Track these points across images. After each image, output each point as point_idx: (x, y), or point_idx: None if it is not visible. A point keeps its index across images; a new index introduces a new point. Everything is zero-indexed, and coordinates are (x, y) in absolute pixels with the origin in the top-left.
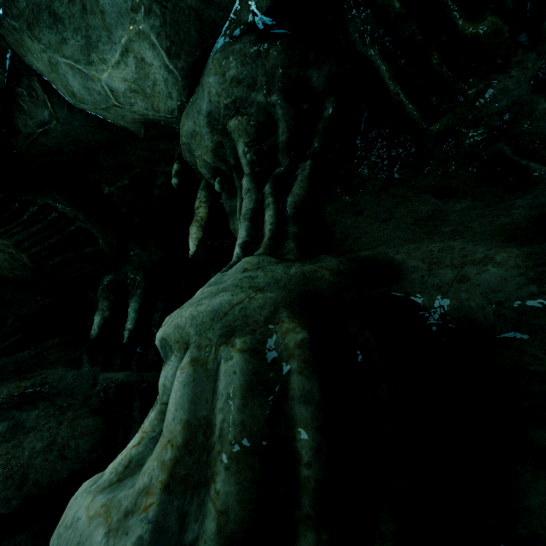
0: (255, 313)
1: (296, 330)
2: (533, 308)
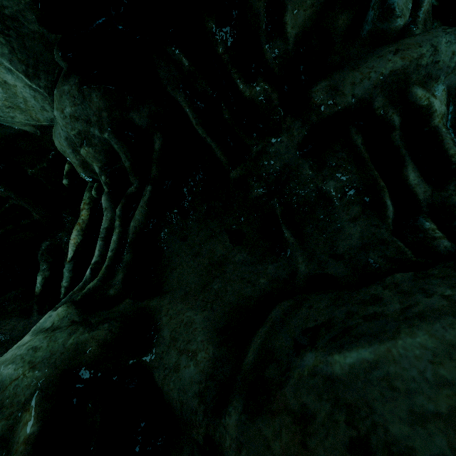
0: (22, 392)
1: (31, 423)
2: (190, 421)
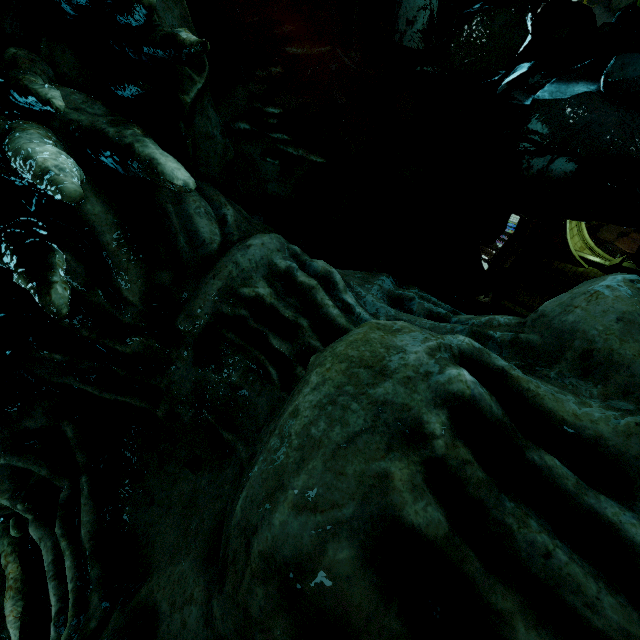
0: None
1: None
2: None
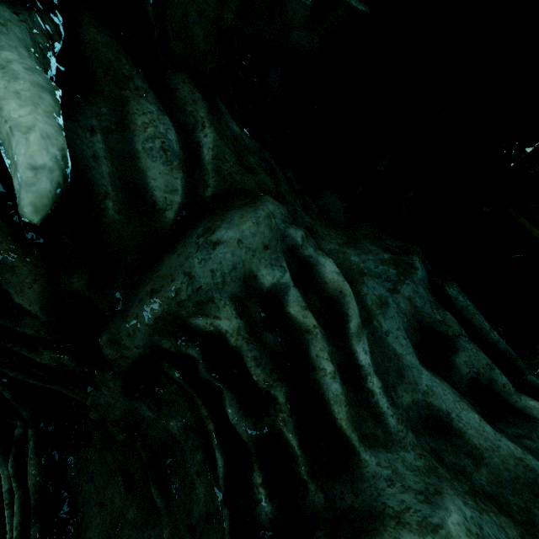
0: None
1: None
2: None
